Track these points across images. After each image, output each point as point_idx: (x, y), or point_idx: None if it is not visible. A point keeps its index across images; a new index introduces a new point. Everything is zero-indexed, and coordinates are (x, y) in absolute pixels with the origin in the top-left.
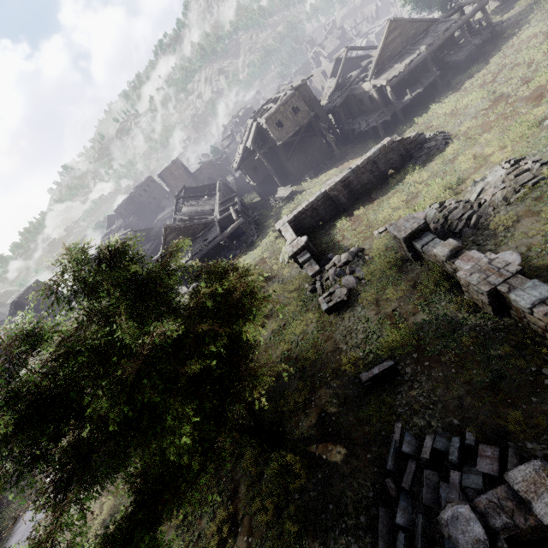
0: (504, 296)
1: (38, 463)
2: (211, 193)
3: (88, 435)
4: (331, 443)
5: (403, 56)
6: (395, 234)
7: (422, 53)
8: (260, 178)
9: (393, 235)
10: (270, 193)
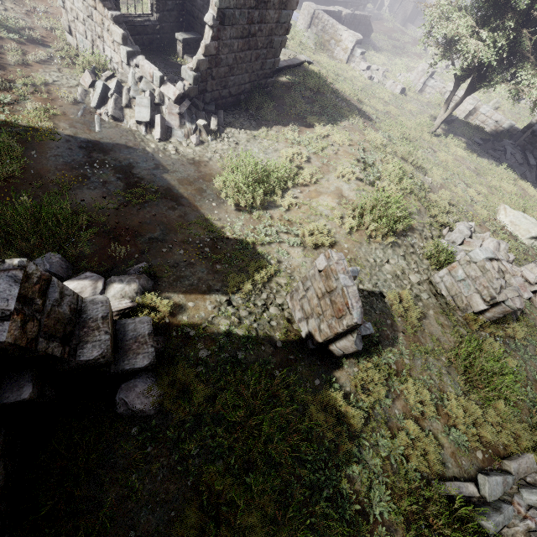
0: (477, 108)
1: None
2: None
3: None
4: (458, 137)
5: None
6: (426, 68)
7: None
8: None
9: (423, 69)
10: None
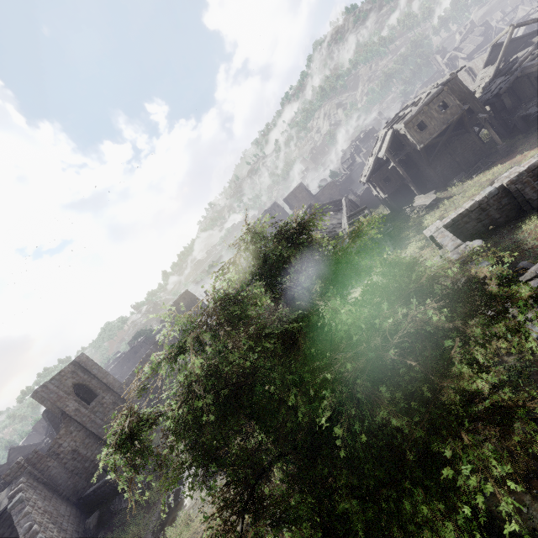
0: None
1: (207, 461)
2: (337, 208)
3: (258, 443)
4: None
5: None
6: None
7: None
8: (392, 189)
9: None
10: (401, 204)
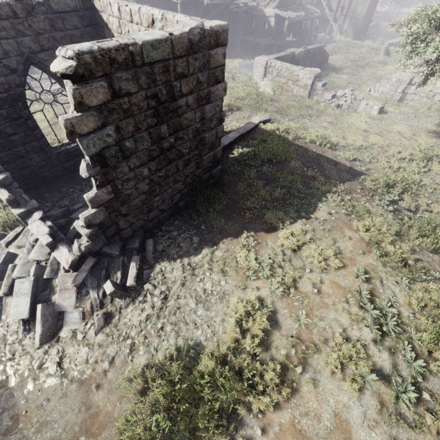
0: None
1: None
2: None
3: None
4: None
5: (290, 10)
6: (402, 77)
7: (302, 16)
8: None
9: (397, 79)
10: None
